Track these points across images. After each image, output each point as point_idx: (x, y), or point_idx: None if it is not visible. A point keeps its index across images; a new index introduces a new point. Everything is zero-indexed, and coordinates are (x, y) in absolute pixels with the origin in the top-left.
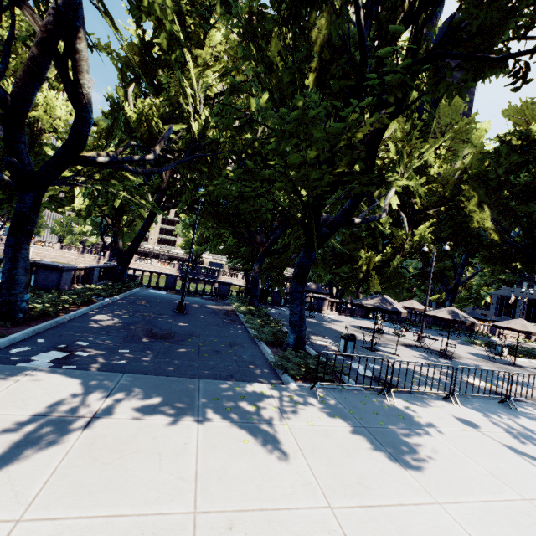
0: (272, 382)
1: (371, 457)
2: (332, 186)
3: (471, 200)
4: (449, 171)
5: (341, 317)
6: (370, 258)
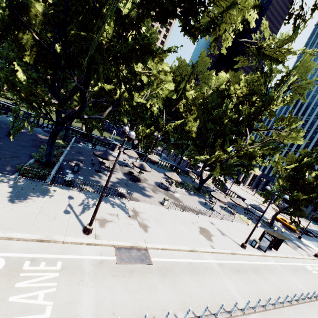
0: (8, 173)
1: (2, 197)
2: (63, 101)
3: (192, 115)
4: (199, 95)
5: (121, 155)
6: (143, 130)
